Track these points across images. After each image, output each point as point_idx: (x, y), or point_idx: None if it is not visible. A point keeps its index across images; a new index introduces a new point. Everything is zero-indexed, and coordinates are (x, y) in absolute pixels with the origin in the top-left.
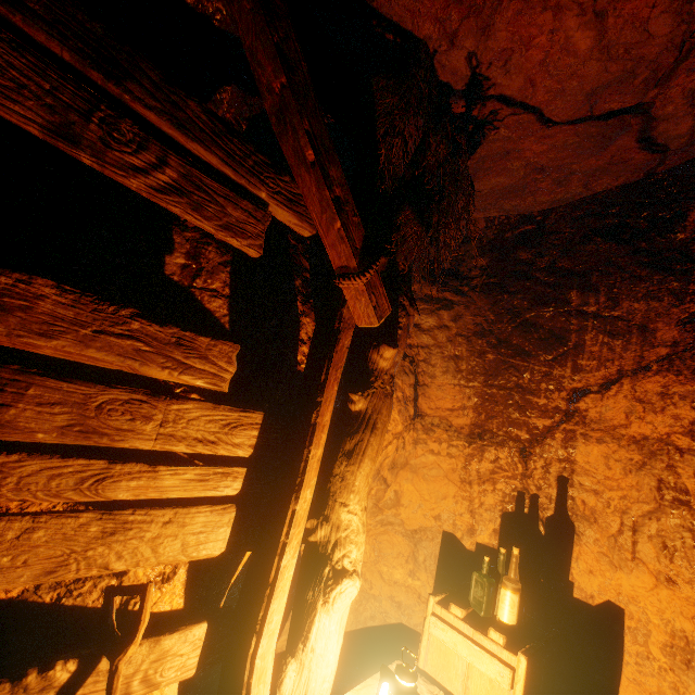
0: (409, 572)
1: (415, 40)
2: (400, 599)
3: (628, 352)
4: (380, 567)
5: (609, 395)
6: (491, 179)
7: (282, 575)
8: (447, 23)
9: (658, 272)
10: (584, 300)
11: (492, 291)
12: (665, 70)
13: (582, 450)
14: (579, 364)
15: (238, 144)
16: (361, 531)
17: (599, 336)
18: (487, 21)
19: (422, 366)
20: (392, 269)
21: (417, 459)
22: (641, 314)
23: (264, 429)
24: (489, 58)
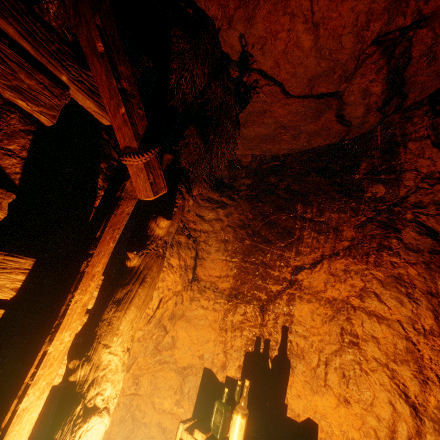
0: (176, 402)
1: (206, 17)
2: (165, 425)
3: (327, 243)
4: (154, 398)
5: (316, 271)
6: (255, 128)
7: (20, 418)
8: (227, 9)
9: (345, 196)
10: (305, 210)
11: (252, 200)
12: (350, 71)
13: (298, 307)
14: (299, 250)
15: (41, 29)
16: (119, 370)
17: (312, 232)
18: (251, 13)
19: (202, 245)
20: (176, 164)
21: (191, 312)
22: (335, 220)
23: (33, 274)
24: (252, 41)
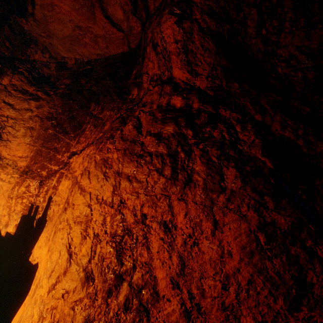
0: None
1: None
2: None
3: (94, 135)
4: None
5: (80, 156)
6: (58, 26)
7: None
8: None
9: (119, 98)
10: (94, 108)
11: (65, 97)
12: None
13: (63, 183)
14: (80, 139)
15: None
16: None
17: (92, 126)
18: None
19: (9, 129)
20: None
21: None
22: (107, 117)
23: None
24: None
